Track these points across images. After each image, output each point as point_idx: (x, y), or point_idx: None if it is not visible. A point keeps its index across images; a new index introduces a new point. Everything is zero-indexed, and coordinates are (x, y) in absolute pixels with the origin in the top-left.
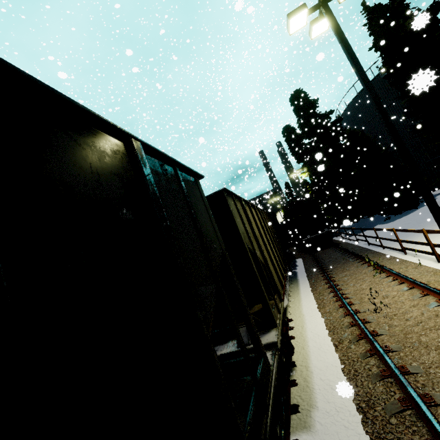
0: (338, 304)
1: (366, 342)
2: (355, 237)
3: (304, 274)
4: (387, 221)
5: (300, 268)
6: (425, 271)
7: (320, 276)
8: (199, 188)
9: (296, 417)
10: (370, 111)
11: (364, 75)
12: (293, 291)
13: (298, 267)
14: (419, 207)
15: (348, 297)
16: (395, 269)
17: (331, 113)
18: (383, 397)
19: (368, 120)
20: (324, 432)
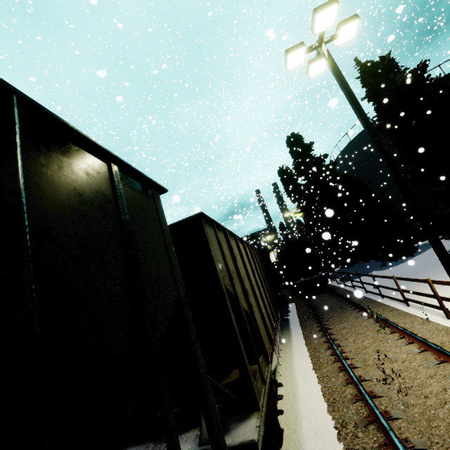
0: (338, 367)
1: (377, 429)
2: (351, 283)
3: (297, 322)
4: (383, 268)
5: (293, 315)
6: (435, 328)
7: (314, 326)
8: (155, 203)
9: None
10: (363, 157)
11: (362, 113)
12: (285, 343)
13: (291, 313)
14: (415, 255)
15: (348, 357)
16: (400, 323)
17: (325, 156)
18: None
19: (361, 166)
20: None
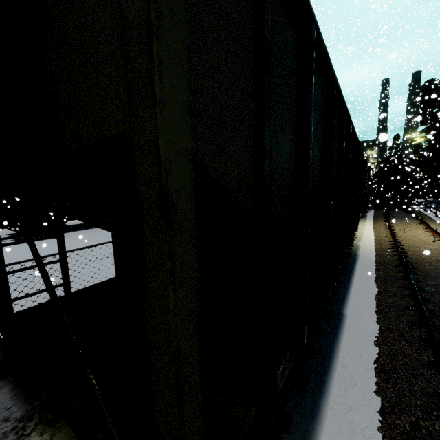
0: (386, 229)
1: (390, 237)
2: (430, 209)
3: (372, 217)
4: None
5: (370, 214)
6: None
7: (383, 220)
8: None
9: (353, 240)
10: None
11: None
12: (361, 221)
13: (369, 213)
14: None
15: (394, 228)
16: (434, 227)
17: None
18: (386, 244)
19: None
20: (362, 243)
